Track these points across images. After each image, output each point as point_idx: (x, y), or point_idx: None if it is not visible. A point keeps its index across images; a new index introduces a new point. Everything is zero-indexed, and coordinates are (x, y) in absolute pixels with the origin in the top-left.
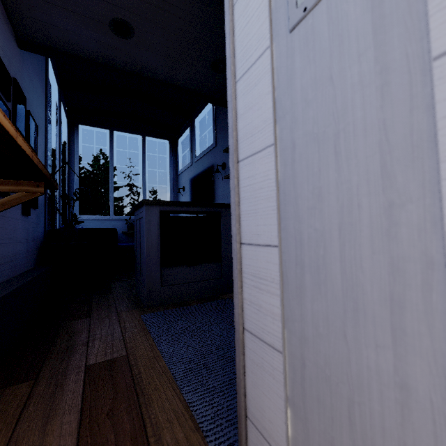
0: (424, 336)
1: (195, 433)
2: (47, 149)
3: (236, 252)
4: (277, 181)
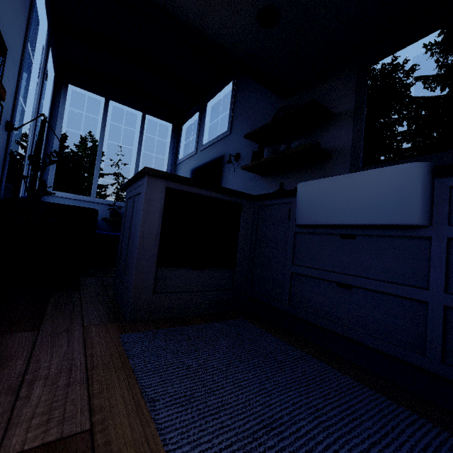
0: None
1: None
2: (18, 91)
3: None
4: None
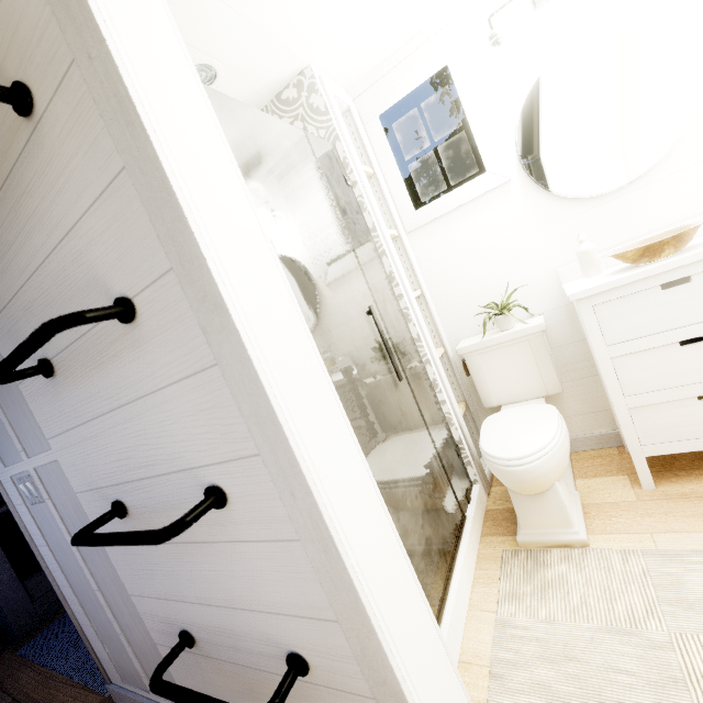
0: (104, 607)
1: (90, 695)
2: None
3: (57, 591)
4: (57, 560)
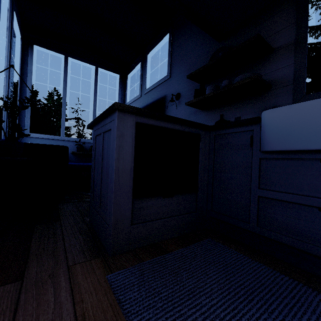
0: None
1: None
2: None
3: None
4: None
